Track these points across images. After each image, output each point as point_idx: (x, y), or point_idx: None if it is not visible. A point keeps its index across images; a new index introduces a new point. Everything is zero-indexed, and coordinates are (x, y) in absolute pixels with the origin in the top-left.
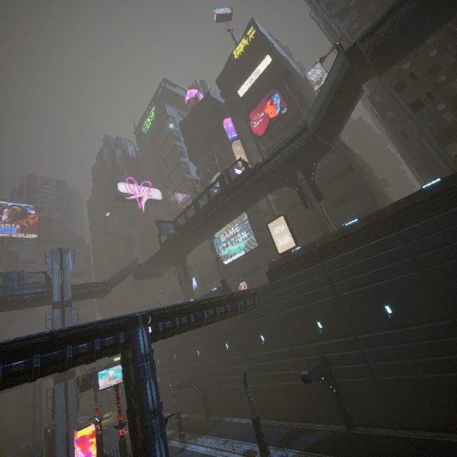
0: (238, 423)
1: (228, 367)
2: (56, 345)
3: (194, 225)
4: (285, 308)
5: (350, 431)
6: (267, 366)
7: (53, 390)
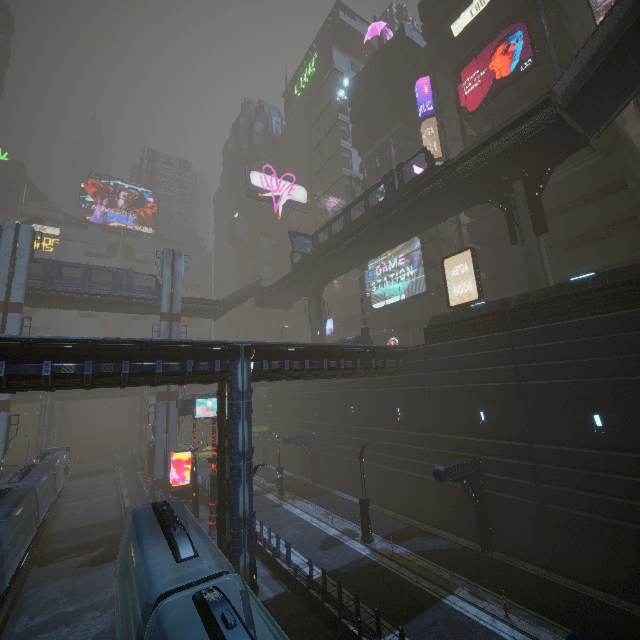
0: (347, 499)
1: (348, 436)
2: (146, 356)
3: (339, 245)
4: (439, 383)
5: (484, 553)
6: (396, 448)
7: (155, 407)
